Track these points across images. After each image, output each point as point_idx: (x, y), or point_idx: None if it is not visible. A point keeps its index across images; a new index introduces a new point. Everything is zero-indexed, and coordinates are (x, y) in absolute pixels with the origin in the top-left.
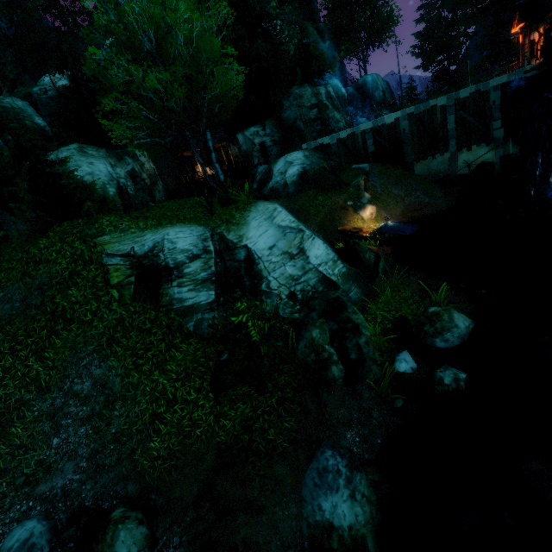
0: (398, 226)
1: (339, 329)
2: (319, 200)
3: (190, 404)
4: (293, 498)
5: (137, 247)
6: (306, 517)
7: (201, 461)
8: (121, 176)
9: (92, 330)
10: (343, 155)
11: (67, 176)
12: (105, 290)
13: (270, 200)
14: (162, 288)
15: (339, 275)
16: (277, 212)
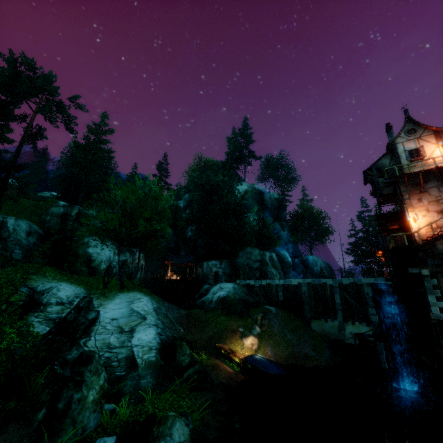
0: (263, 361)
1: (68, 377)
2: (220, 318)
3: None
4: None
5: (40, 286)
6: None
7: None
8: (116, 260)
9: None
10: (262, 296)
11: (73, 248)
12: (2, 302)
13: (196, 308)
14: (28, 314)
15: (145, 360)
16: (138, 300)
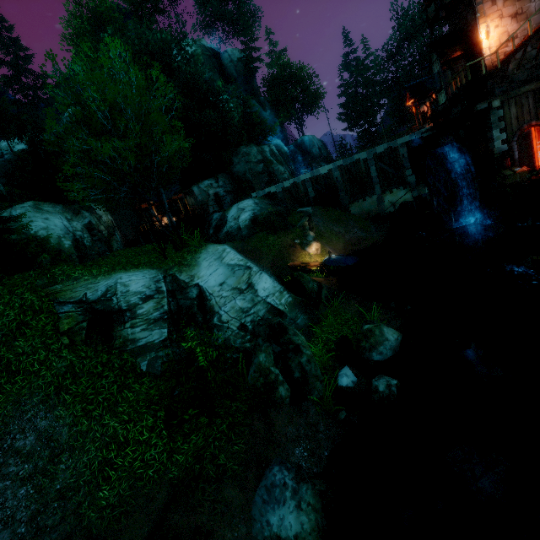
0: (340, 258)
1: (282, 351)
2: (270, 240)
3: (142, 445)
4: (243, 518)
5: (90, 293)
6: (256, 536)
7: (152, 501)
8: (77, 229)
9: (39, 380)
10: (289, 201)
11: (20, 232)
12: (55, 338)
13: (226, 243)
14: (115, 331)
15: (286, 304)
16: (226, 252)
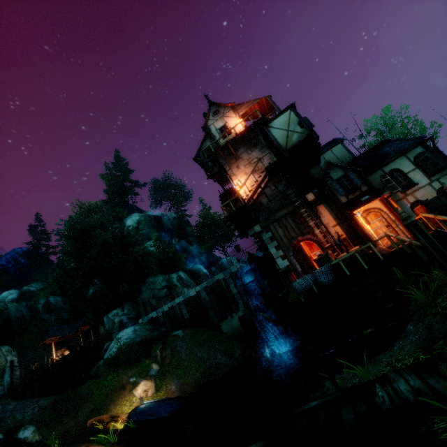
0: (151, 407)
1: None
2: (107, 380)
3: None
4: None
5: None
6: None
7: None
8: None
9: None
10: (169, 324)
11: None
12: None
13: (88, 381)
14: None
15: None
16: None
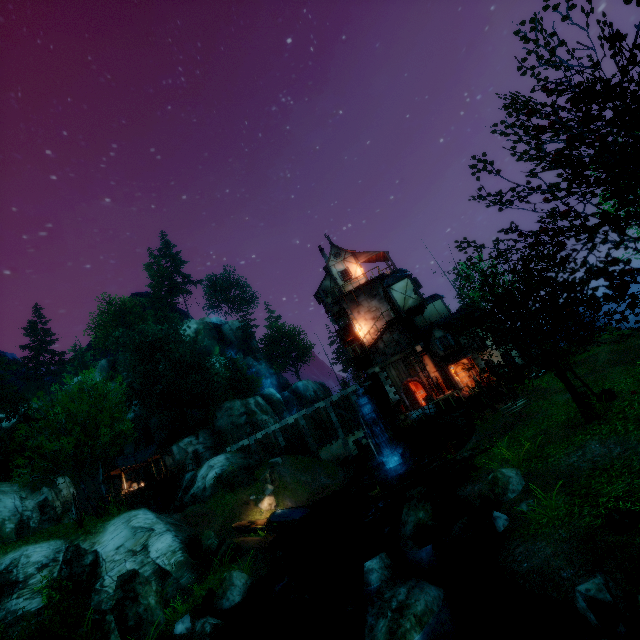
0: (286, 512)
1: (124, 598)
2: (226, 499)
3: None
4: None
5: None
6: None
7: None
8: (28, 508)
9: None
10: (262, 452)
11: None
12: None
13: (188, 507)
14: (2, 603)
15: (175, 564)
16: (136, 517)
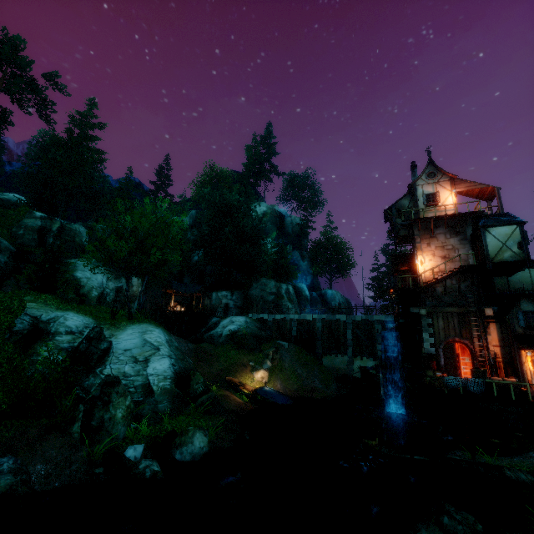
0: (272, 392)
1: (98, 397)
2: (231, 353)
3: None
4: None
5: (45, 315)
6: None
7: None
8: (109, 287)
9: None
10: (275, 331)
11: (63, 272)
12: (3, 331)
13: (204, 342)
14: (36, 343)
15: (161, 388)
16: (151, 332)
